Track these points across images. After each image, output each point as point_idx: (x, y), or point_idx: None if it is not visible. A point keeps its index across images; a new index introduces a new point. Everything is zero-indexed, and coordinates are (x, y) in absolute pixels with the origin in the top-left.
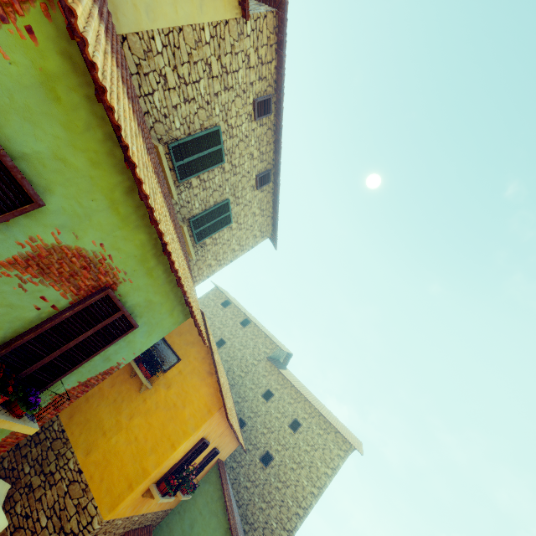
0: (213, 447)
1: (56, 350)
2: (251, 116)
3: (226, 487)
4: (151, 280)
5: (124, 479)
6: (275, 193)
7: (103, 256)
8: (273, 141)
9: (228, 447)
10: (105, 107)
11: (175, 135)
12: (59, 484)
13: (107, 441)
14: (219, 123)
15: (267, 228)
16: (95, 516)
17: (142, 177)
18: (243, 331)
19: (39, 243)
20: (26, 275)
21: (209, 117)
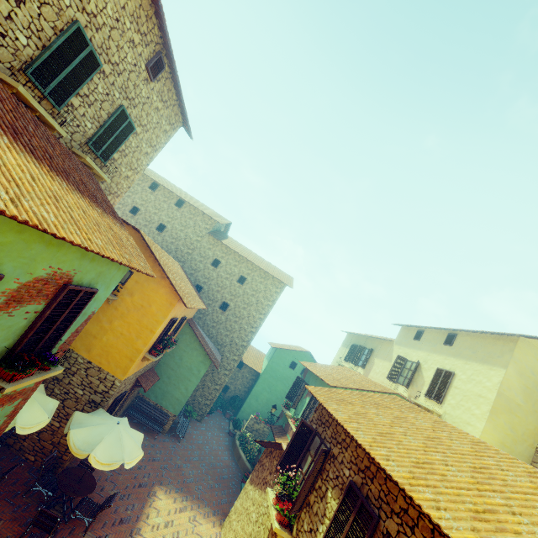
0: (182, 317)
1: (50, 330)
2: None
3: (198, 333)
4: (95, 262)
5: (125, 358)
6: (174, 78)
7: (54, 271)
8: (153, 12)
9: (192, 311)
10: (29, 225)
11: (26, 55)
12: (78, 373)
13: (100, 341)
14: (76, 16)
15: (176, 118)
16: (115, 380)
17: (70, 235)
18: (180, 212)
19: (9, 291)
20: (10, 309)
21: (59, 13)
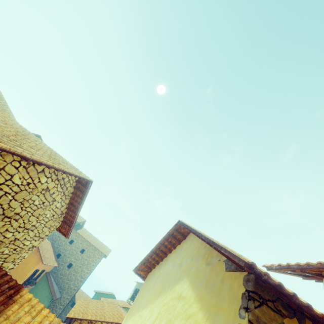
0: (42, 270)
1: None
2: None
3: (50, 280)
4: None
5: None
6: None
7: None
8: None
9: (50, 267)
10: None
11: None
12: None
13: None
14: None
15: None
16: None
17: None
18: None
19: None
20: None
21: None
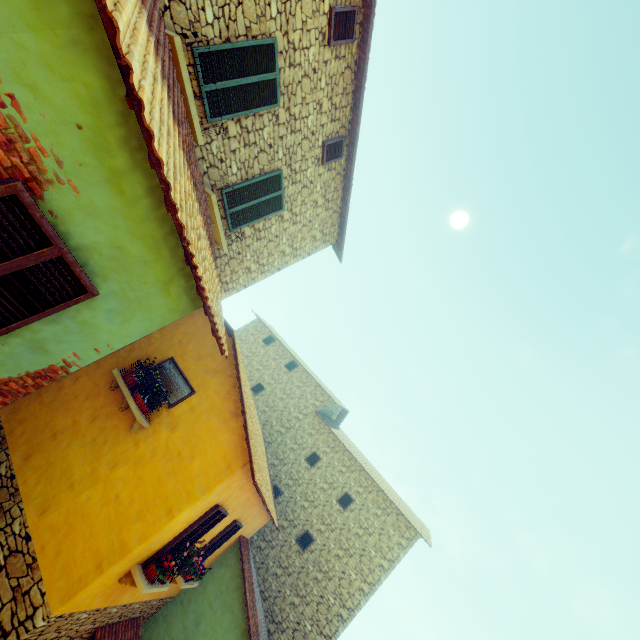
0: (234, 519)
1: None
2: (324, 37)
3: (248, 573)
4: (120, 203)
5: (91, 555)
6: (347, 175)
7: None
8: (352, 90)
9: (255, 521)
10: None
11: (205, 34)
12: None
13: (74, 497)
14: (276, 34)
15: (331, 229)
16: (40, 607)
17: None
18: (288, 376)
19: None
20: None
21: (261, 18)
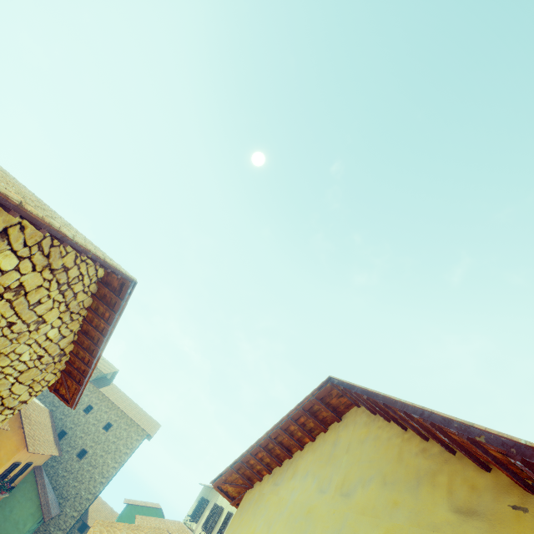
0: (27, 462)
1: None
2: None
3: (41, 481)
4: None
5: None
6: None
7: None
8: None
9: (43, 457)
10: None
11: None
12: None
13: None
14: None
15: None
16: None
17: None
18: None
19: None
20: None
21: None
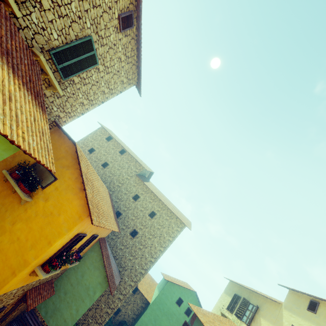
0: (92, 234)
1: None
2: None
3: (105, 252)
4: None
5: (8, 268)
6: (138, 40)
7: None
8: None
9: (106, 231)
10: None
11: None
12: None
13: None
14: None
15: (133, 76)
16: None
17: None
18: (121, 157)
19: None
20: None
21: None
